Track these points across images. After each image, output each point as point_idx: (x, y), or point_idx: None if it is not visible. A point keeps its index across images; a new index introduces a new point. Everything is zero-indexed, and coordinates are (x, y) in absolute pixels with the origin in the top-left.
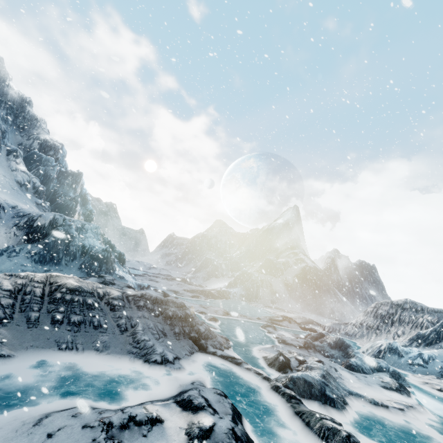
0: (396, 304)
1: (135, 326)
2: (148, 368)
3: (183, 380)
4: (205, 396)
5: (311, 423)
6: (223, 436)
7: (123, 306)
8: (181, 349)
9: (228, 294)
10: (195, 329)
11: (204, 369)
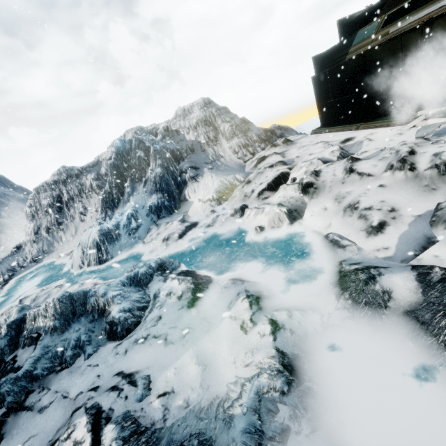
0: (54, 182)
1: None
2: None
3: None
4: None
5: None
6: None
7: None
8: None
9: None
10: None
11: None
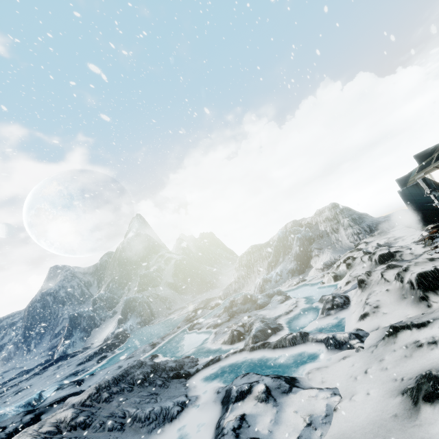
0: (248, 252)
1: (125, 414)
2: (179, 421)
3: (209, 399)
4: (240, 384)
5: (284, 344)
6: (274, 383)
7: (92, 414)
8: (178, 390)
9: (126, 332)
10: (168, 369)
11: (206, 384)
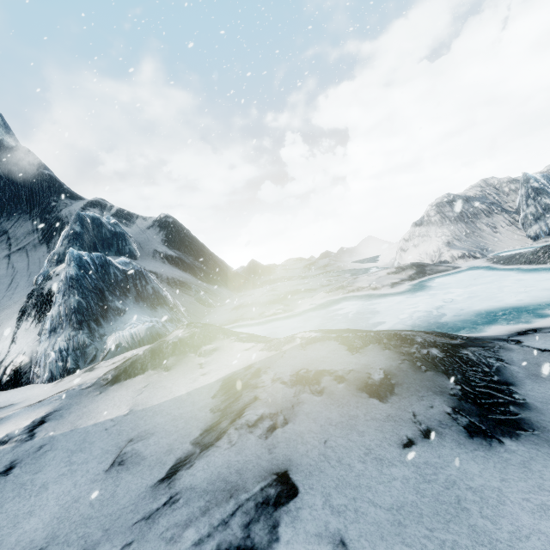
0: (450, 201)
1: None
2: None
3: None
4: None
5: None
6: None
7: None
8: None
9: None
10: None
11: None
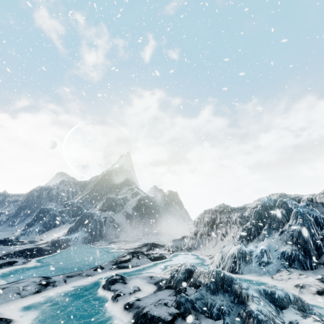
0: (215, 210)
1: None
2: None
3: None
4: None
5: None
6: None
7: None
8: None
9: (68, 242)
10: None
11: None
